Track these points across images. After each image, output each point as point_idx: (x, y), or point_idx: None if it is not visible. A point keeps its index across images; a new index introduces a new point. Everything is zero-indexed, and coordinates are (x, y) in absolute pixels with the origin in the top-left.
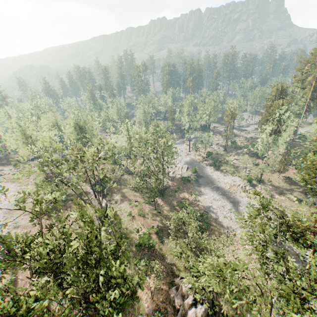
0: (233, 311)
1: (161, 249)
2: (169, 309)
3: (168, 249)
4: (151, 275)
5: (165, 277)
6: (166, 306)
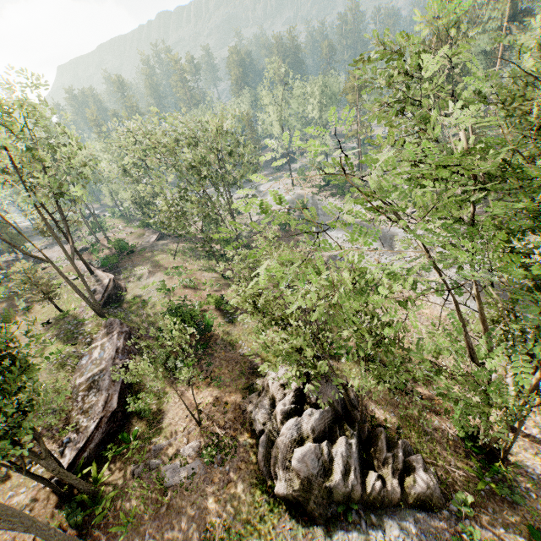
0: (381, 384)
1: (228, 334)
2: (241, 438)
3: (245, 331)
4: (202, 382)
5: (235, 380)
6: (234, 434)
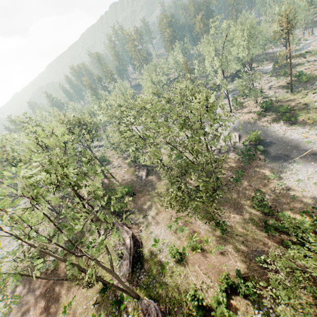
0: None
1: None
2: None
3: None
4: None
5: None
6: None
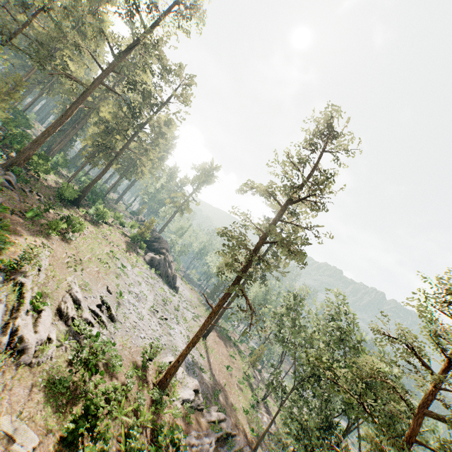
0: None
1: None
2: None
3: None
4: None
5: None
6: None
